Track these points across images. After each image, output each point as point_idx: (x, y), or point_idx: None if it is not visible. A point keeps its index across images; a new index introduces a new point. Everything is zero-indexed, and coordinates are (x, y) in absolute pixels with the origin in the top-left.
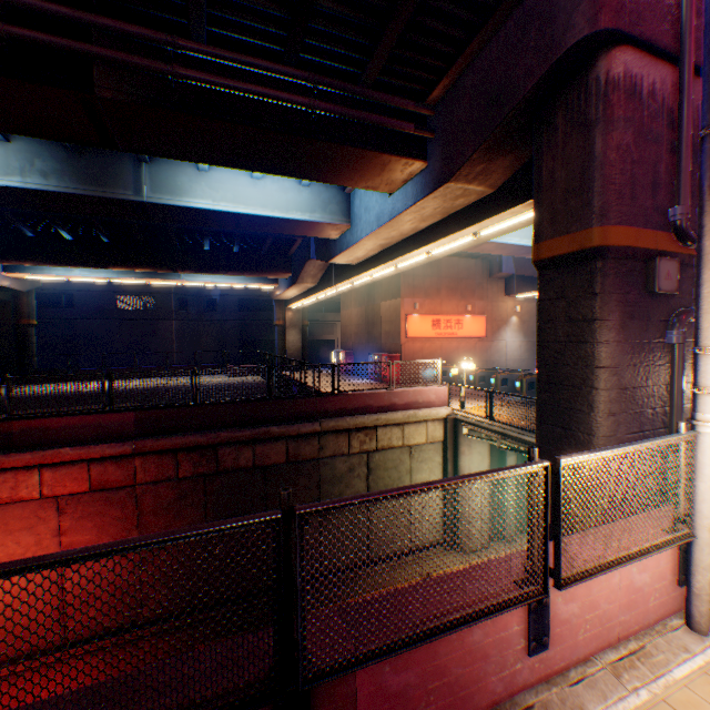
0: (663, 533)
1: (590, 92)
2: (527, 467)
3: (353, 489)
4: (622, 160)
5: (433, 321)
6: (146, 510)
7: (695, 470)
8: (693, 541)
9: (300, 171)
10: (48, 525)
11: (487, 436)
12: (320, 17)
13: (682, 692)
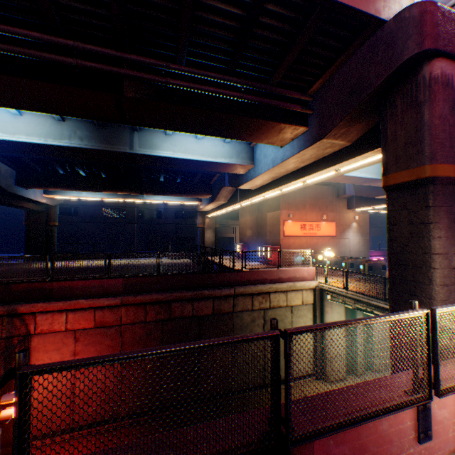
0: None
1: (419, 85)
2: (415, 313)
3: None
4: (443, 124)
5: (301, 225)
6: (126, 341)
7: None
8: None
9: (229, 134)
10: (68, 348)
11: (343, 301)
12: (249, 49)
13: None
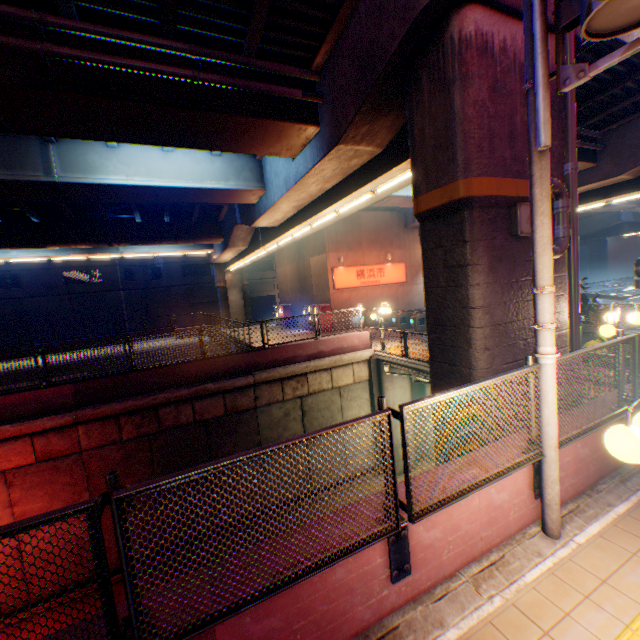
0: (514, 456)
1: (447, 51)
2: (370, 418)
3: (290, 431)
4: (480, 115)
5: (357, 271)
6: (95, 473)
7: (540, 398)
8: (543, 460)
9: (200, 142)
10: None
11: (407, 372)
12: None
13: (530, 594)
